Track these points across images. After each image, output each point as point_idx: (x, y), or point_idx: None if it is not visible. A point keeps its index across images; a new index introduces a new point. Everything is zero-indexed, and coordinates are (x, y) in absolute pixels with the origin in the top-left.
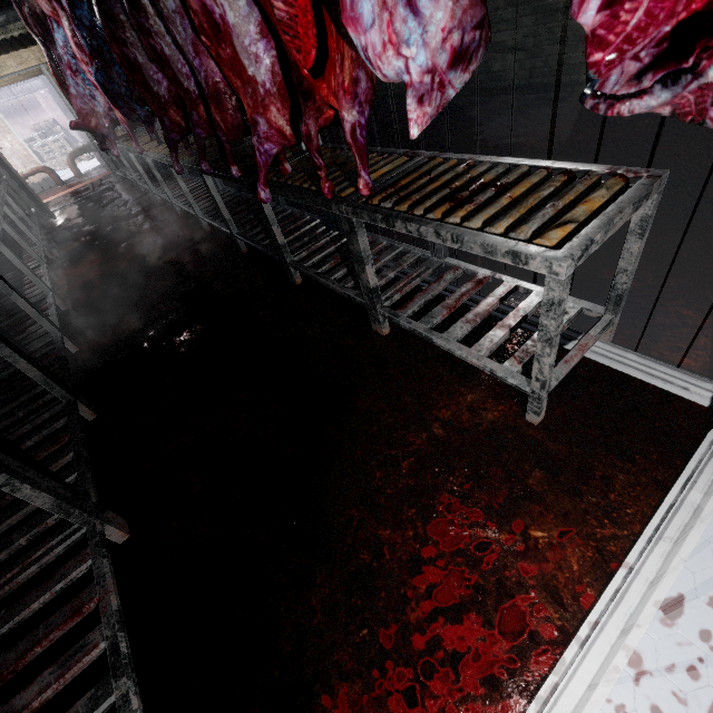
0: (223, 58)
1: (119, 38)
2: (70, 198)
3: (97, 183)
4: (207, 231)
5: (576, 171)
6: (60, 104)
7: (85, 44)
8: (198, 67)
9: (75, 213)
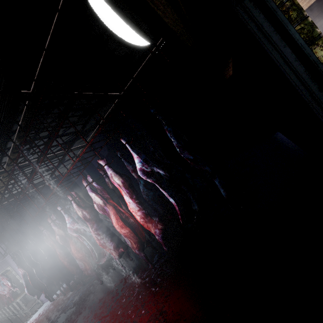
0: None
1: None
2: None
3: None
4: (10, 319)
5: None
6: None
7: None
8: None
9: None
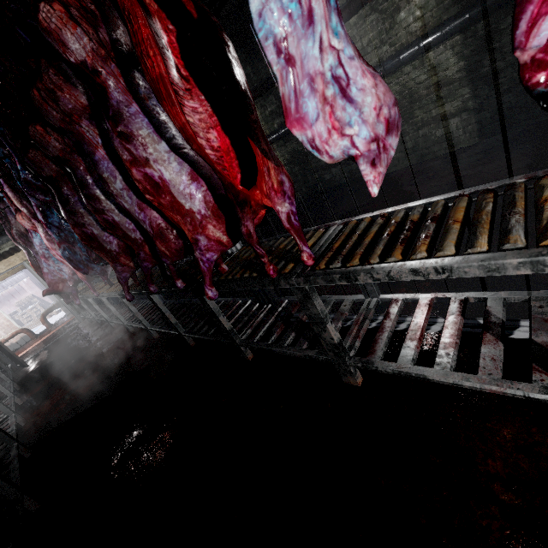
0: (163, 204)
1: (79, 223)
2: (41, 346)
3: (63, 328)
4: (156, 337)
5: (492, 188)
6: (37, 283)
7: (54, 236)
8: (142, 219)
9: (44, 357)
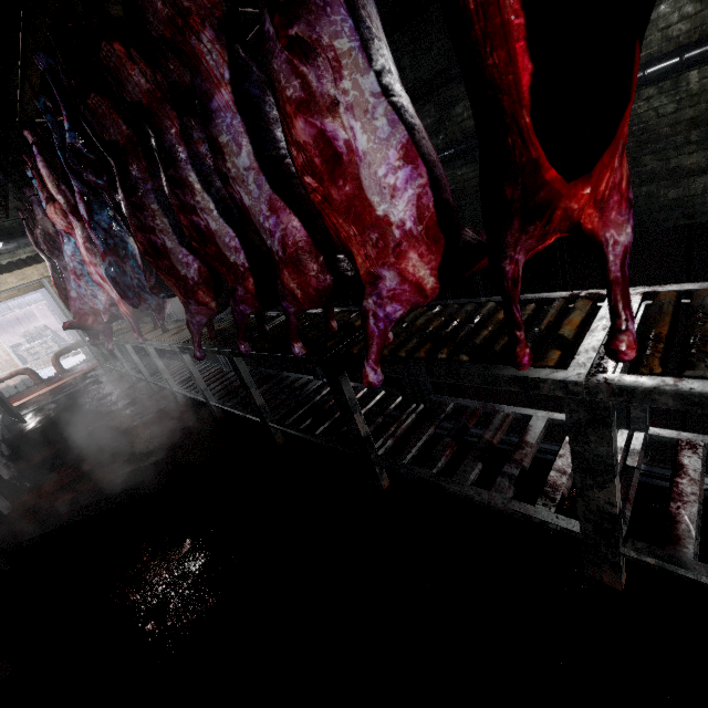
0: (334, 200)
1: (146, 226)
2: (48, 397)
3: (81, 377)
4: (220, 418)
5: None
6: (55, 310)
7: (98, 244)
8: (270, 228)
9: (50, 413)
